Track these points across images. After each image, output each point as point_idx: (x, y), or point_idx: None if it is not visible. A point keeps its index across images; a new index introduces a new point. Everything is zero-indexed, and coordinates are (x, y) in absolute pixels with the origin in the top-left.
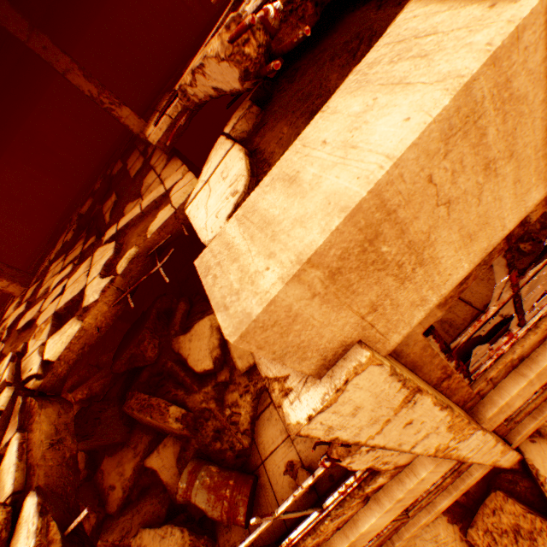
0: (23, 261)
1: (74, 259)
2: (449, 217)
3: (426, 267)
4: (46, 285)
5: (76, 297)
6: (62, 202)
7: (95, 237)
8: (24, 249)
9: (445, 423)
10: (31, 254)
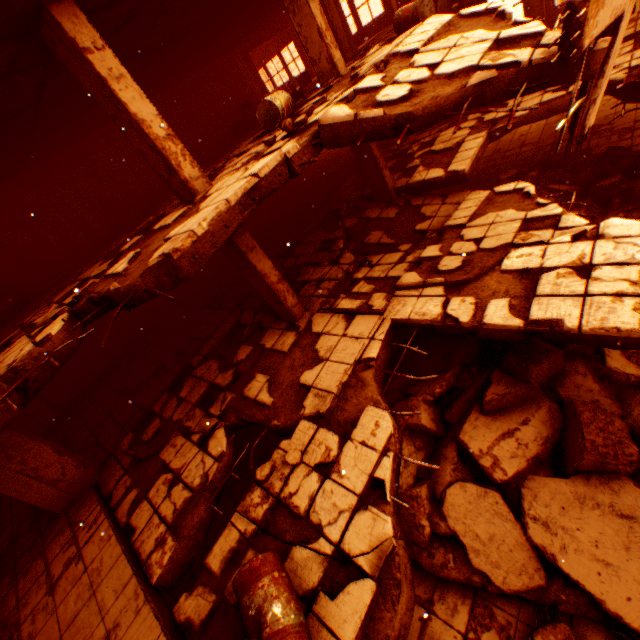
0: (86, 386)
1: (402, 256)
2: None
3: None
4: (396, 271)
5: (520, 225)
6: (160, 306)
7: (404, 244)
8: (95, 366)
9: None
10: (101, 373)
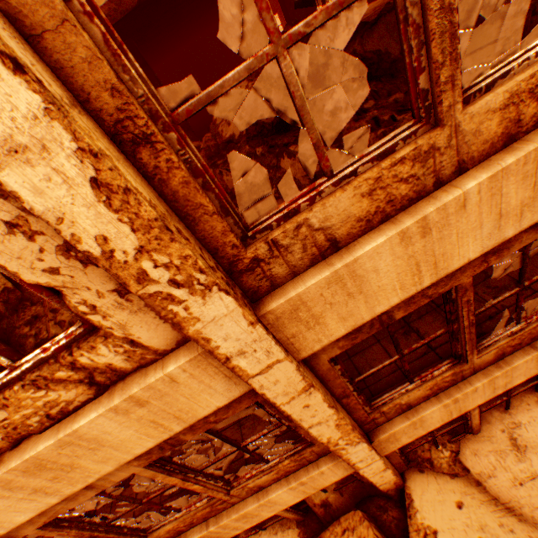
0: None
1: None
2: None
3: None
4: None
5: None
6: None
7: None
8: None
9: (71, 156)
10: None
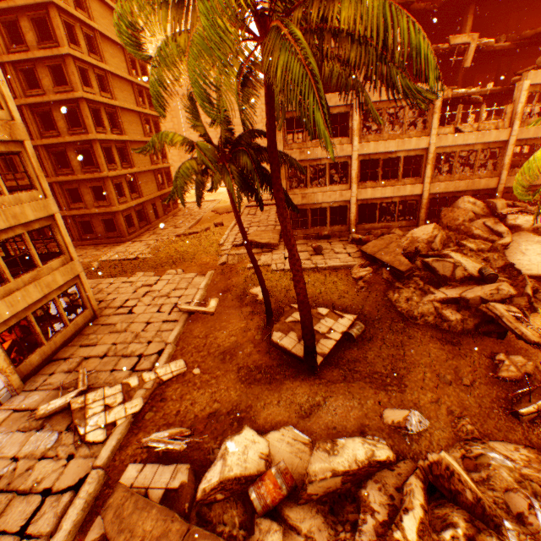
0: None
1: None
2: (538, 77)
3: (535, 79)
4: None
5: None
6: None
7: None
8: None
9: (522, 105)
10: None
